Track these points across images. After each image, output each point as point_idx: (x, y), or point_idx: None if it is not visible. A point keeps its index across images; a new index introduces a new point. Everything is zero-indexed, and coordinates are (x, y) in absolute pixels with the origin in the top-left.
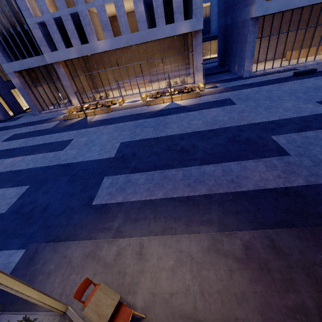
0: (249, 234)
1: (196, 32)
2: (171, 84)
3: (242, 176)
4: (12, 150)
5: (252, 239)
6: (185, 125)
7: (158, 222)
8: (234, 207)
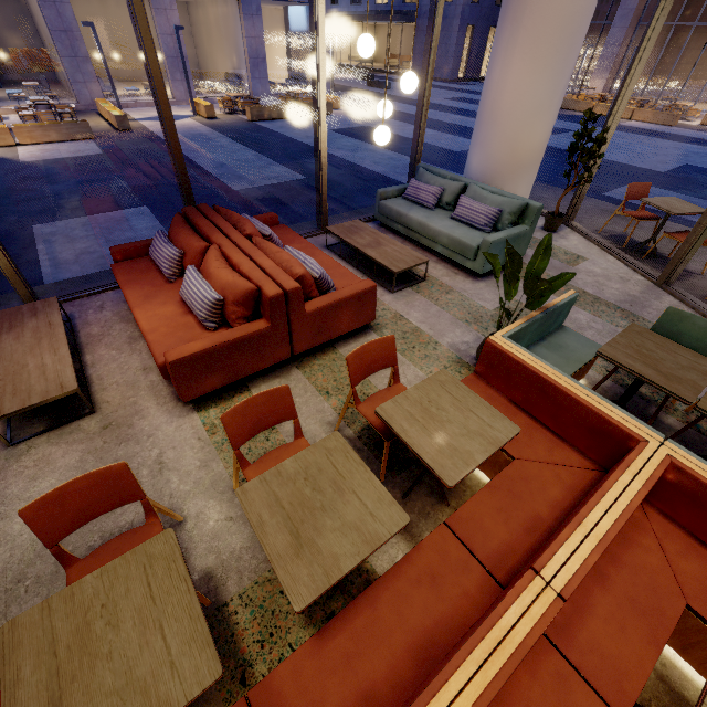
0: None
1: None
2: None
3: None
4: (461, 110)
5: None
6: None
7: None
8: None
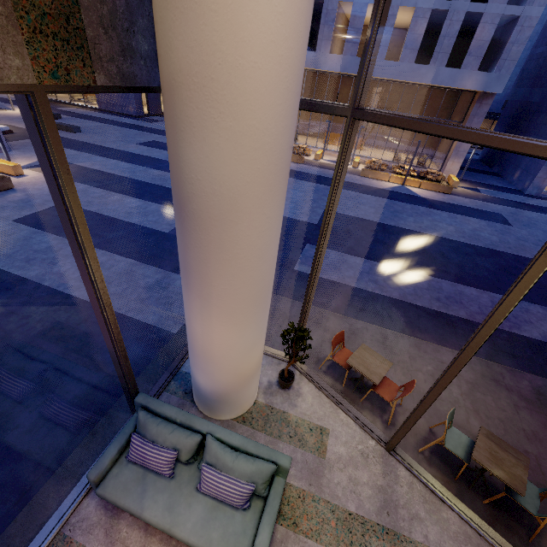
0: (542, 380)
1: (485, 95)
2: (400, 160)
3: (522, 319)
4: (157, 160)
5: (546, 387)
6: (427, 223)
7: (395, 324)
8: (510, 348)
